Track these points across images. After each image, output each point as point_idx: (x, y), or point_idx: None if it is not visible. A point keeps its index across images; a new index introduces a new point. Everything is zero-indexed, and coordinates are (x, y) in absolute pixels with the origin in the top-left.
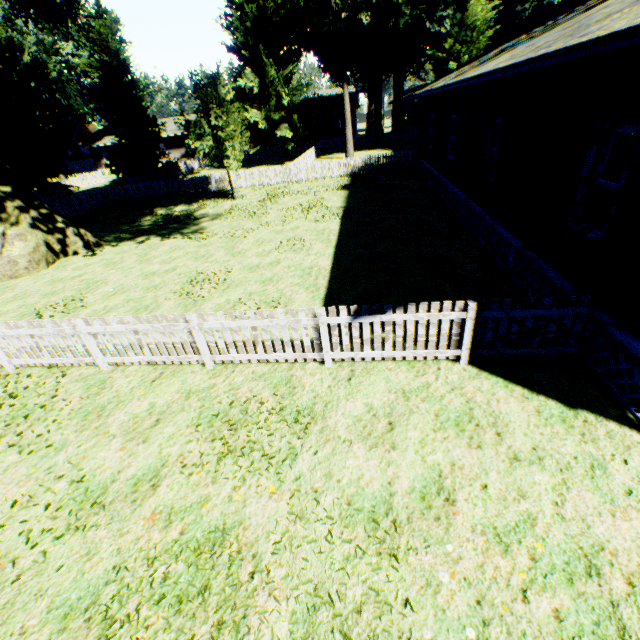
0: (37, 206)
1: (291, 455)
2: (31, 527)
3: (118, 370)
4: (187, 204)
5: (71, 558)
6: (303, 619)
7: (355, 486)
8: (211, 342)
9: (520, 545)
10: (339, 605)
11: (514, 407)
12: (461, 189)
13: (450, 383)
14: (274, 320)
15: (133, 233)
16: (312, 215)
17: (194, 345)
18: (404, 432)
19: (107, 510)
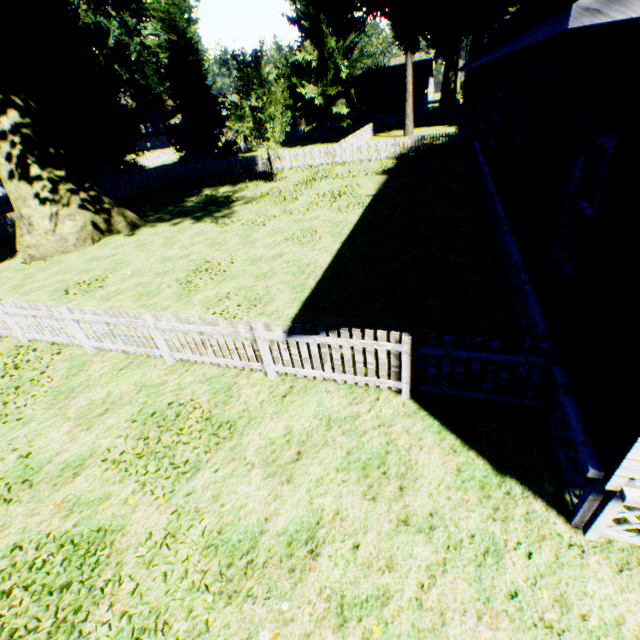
0: (87, 188)
1: (195, 468)
2: None
3: (100, 354)
4: (231, 185)
5: None
6: (127, 639)
7: (234, 515)
8: (168, 340)
9: (359, 624)
10: (162, 635)
11: (435, 459)
12: (494, 183)
13: (381, 418)
14: (216, 328)
15: (173, 214)
16: (338, 203)
17: (155, 341)
18: (307, 466)
19: (33, 489)
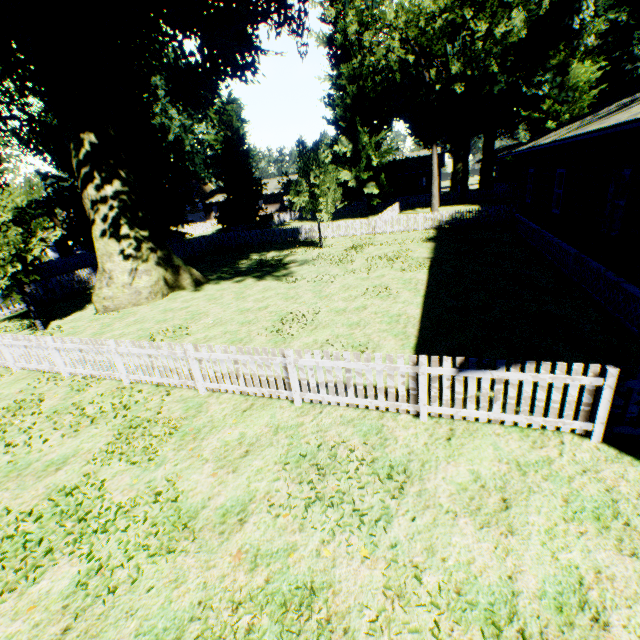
0: (163, 248)
1: (385, 516)
2: (129, 538)
3: (213, 396)
4: (278, 251)
5: (160, 581)
6: None
7: (464, 571)
8: (303, 379)
9: None
10: None
11: None
12: (570, 243)
13: (579, 462)
14: (370, 364)
15: (231, 274)
16: (397, 264)
17: (286, 380)
18: (523, 514)
19: (196, 537)
